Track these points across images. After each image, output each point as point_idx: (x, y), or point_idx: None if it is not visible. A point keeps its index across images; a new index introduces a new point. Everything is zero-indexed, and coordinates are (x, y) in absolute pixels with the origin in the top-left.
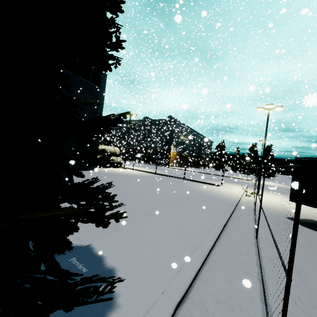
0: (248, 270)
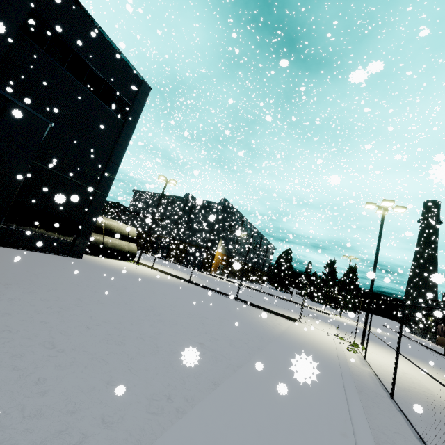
0: None
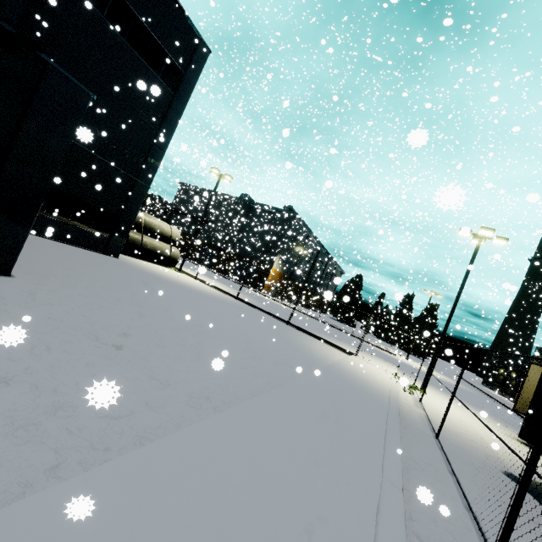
0: None
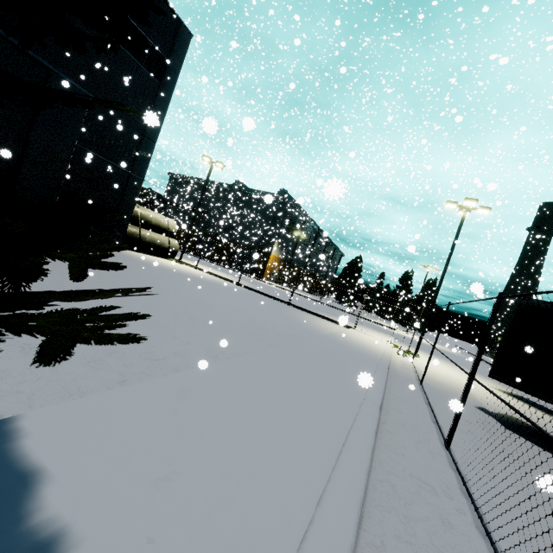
0: (466, 549)
